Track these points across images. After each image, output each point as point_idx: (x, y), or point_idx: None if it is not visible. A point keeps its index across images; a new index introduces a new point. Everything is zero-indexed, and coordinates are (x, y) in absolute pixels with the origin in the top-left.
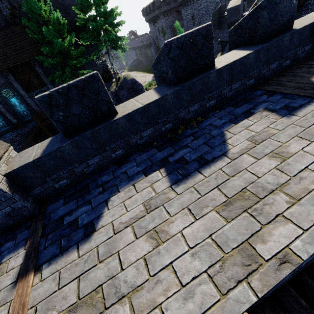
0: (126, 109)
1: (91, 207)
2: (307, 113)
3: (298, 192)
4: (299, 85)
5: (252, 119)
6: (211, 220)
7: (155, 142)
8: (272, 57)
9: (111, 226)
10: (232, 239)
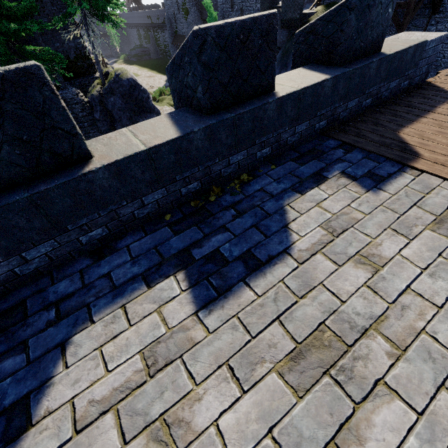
0: (112, 150)
1: (28, 359)
2: (399, 188)
3: (400, 332)
4: (384, 141)
5: (325, 189)
6: (270, 391)
7: (168, 215)
8: (352, 91)
9: (70, 410)
10: (309, 436)
